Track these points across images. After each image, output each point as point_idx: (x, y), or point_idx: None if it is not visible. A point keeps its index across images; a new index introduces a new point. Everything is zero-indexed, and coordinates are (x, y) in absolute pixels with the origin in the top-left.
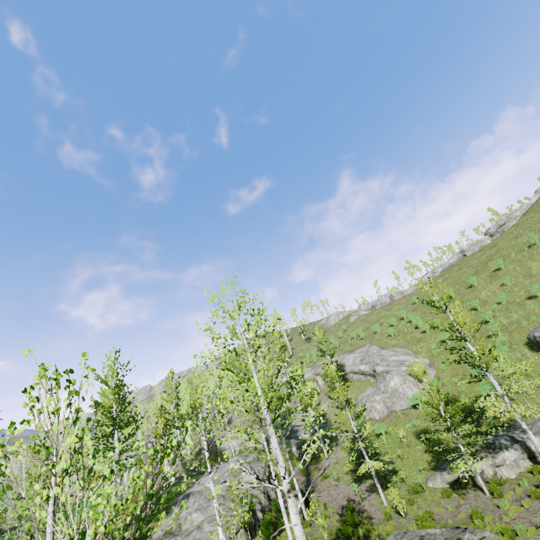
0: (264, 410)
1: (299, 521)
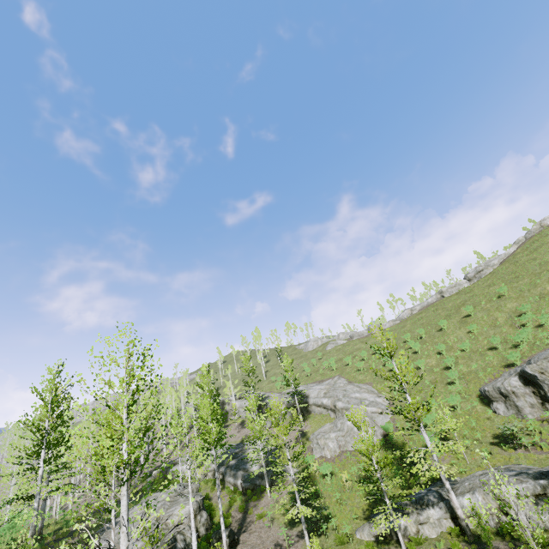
0: (123, 469)
1: None
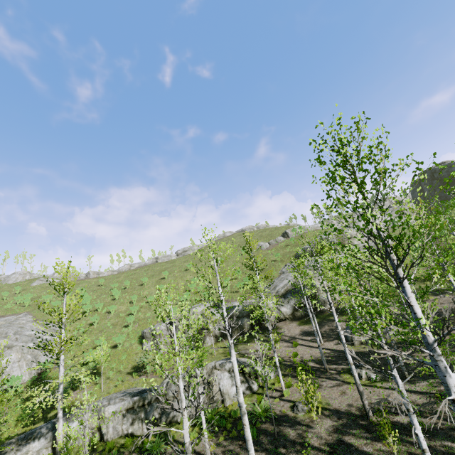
0: None
1: None
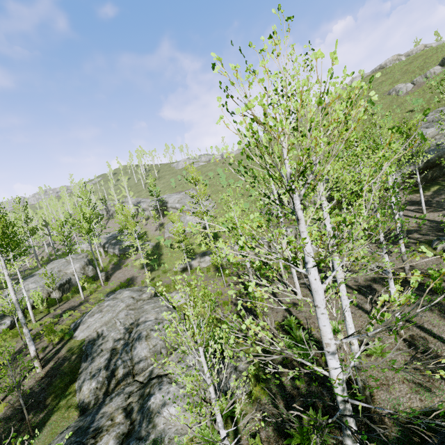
0: None
1: (12, 288)
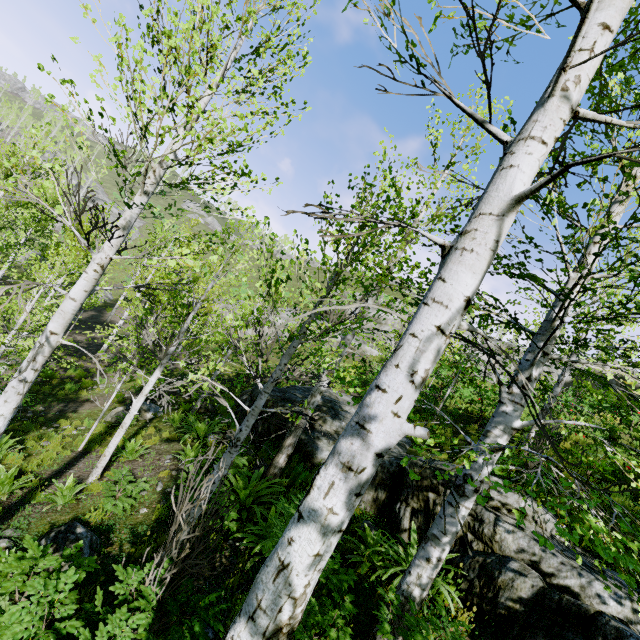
0: None
1: None
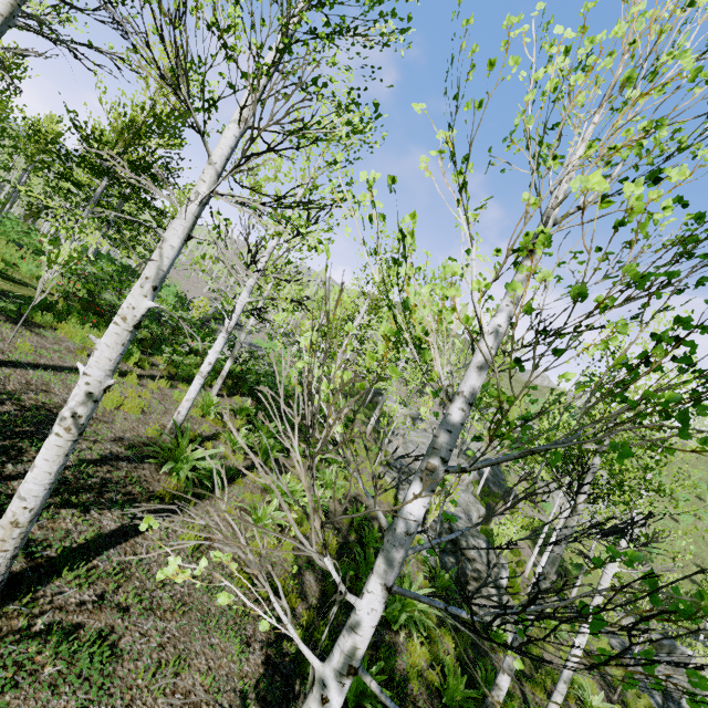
0: None
1: None
